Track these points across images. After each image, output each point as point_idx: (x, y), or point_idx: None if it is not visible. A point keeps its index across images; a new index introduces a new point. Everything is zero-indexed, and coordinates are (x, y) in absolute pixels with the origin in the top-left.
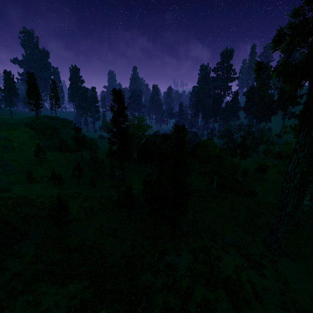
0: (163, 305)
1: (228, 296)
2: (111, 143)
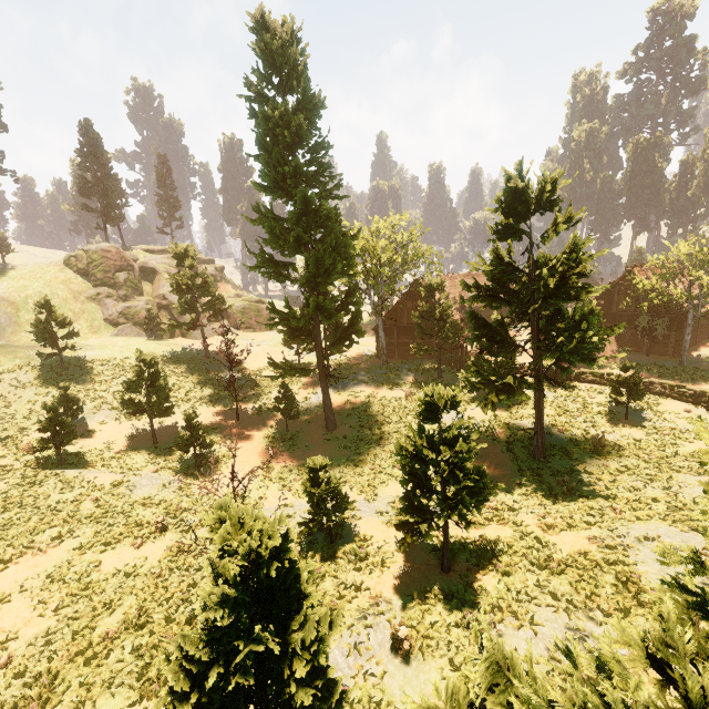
0: None
1: None
2: (270, 273)
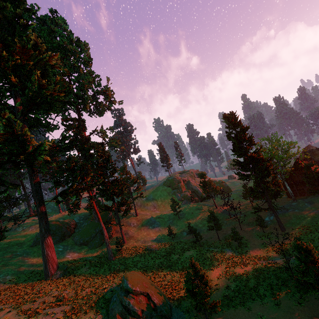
0: None
1: None
2: (242, 178)
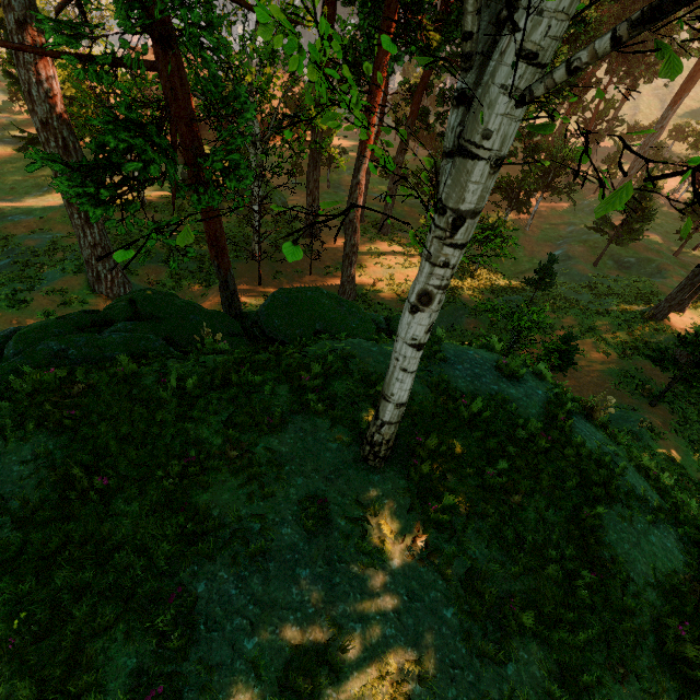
0: None
1: None
2: None
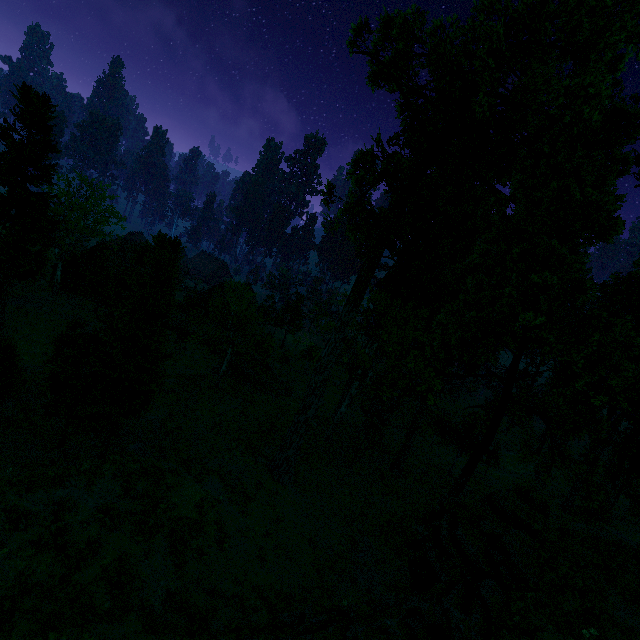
0: (16, 581)
1: (171, 547)
2: None
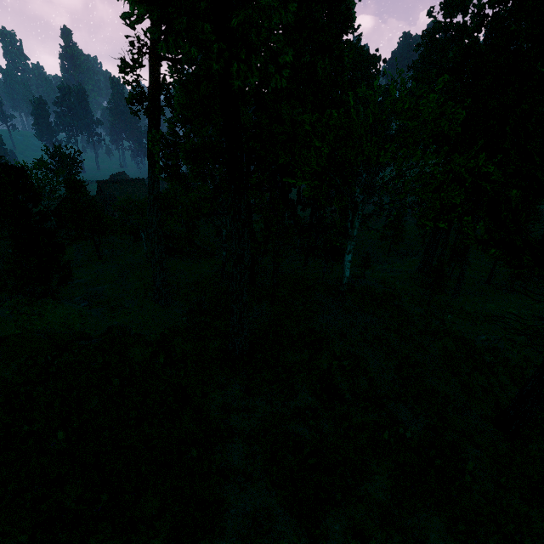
0: None
1: None
2: None
